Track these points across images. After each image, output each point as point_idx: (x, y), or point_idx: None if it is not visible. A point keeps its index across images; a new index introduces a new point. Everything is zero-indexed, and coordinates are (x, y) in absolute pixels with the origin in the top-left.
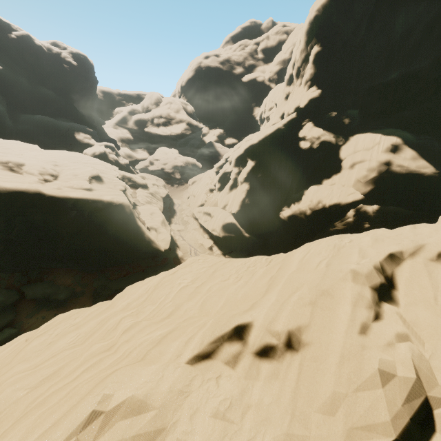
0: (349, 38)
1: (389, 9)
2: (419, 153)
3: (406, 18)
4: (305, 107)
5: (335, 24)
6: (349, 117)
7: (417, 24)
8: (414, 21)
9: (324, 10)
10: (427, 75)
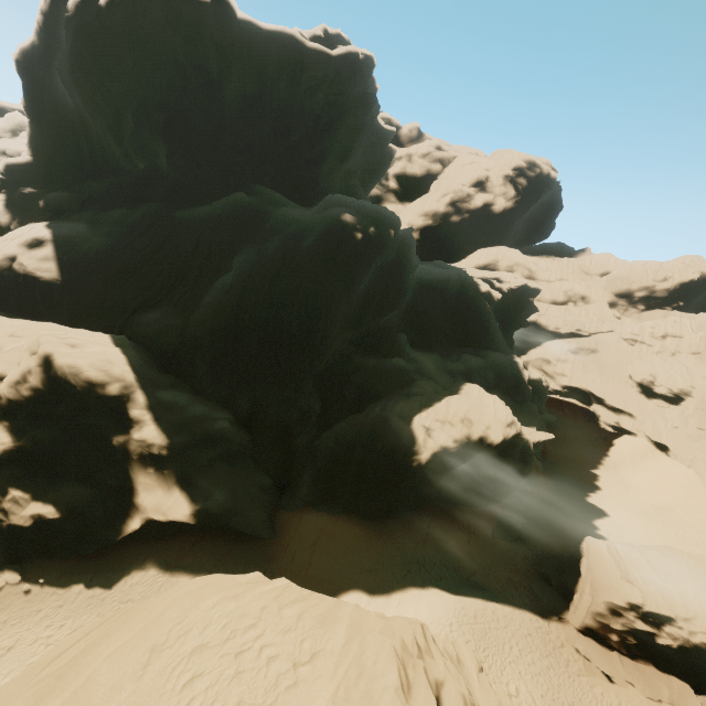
0: (62, 102)
1: (73, 79)
2: (58, 254)
3: (105, 98)
4: (10, 174)
5: (39, 78)
6: (45, 199)
7: (122, 108)
8: (117, 103)
9: (26, 57)
10: (168, 175)
